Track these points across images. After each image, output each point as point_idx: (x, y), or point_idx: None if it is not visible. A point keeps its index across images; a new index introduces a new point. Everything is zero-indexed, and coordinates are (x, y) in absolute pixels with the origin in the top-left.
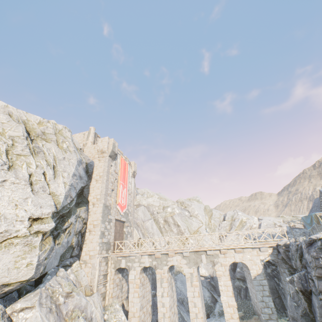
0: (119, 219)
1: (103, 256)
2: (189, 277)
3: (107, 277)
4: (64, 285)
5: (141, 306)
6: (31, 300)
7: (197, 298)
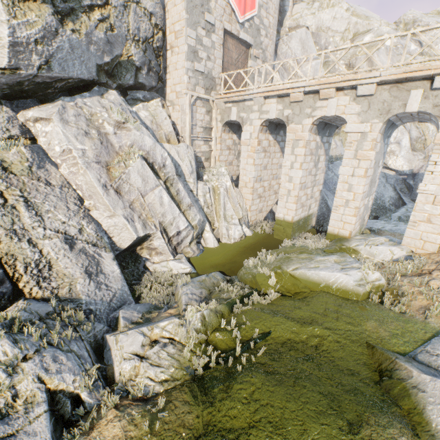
0: (235, 35)
1: (198, 96)
2: (356, 142)
3: (211, 134)
4: (111, 111)
5: (258, 178)
6: (48, 111)
7: (359, 178)
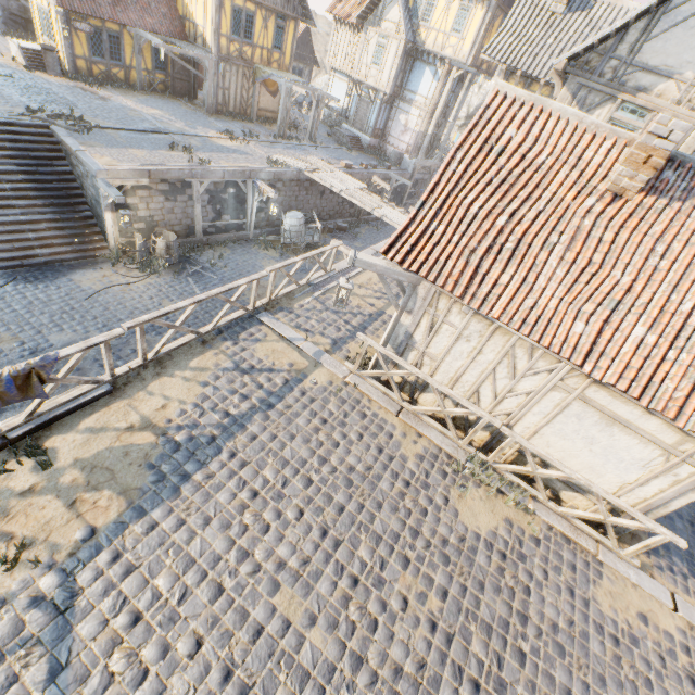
0: None
1: None
2: None
3: None
4: None
5: None
6: None
7: None
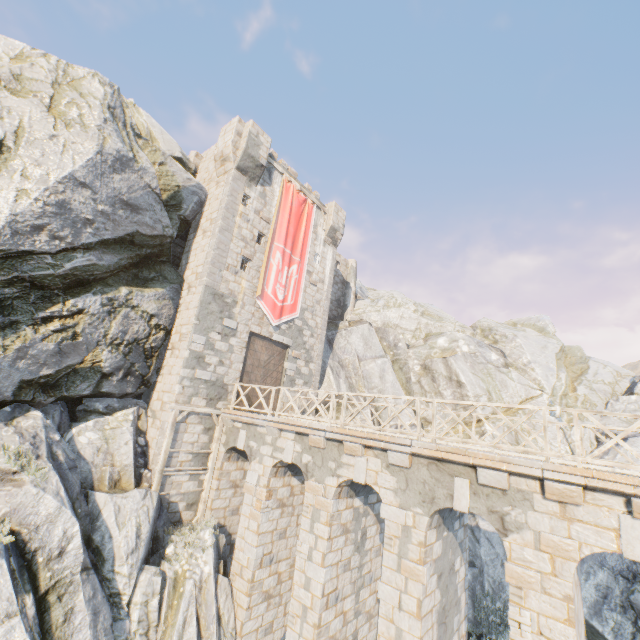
0: (266, 336)
1: (193, 410)
2: (397, 539)
3: (207, 462)
4: (3, 451)
5: (266, 557)
6: None
7: (411, 618)
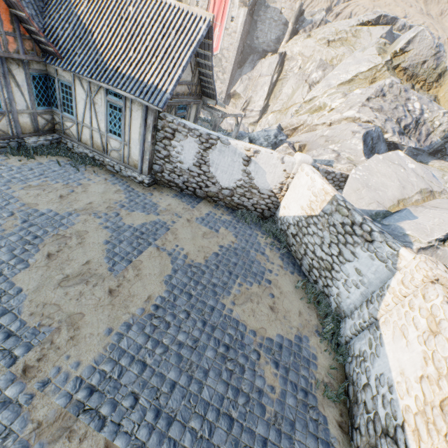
0: None
1: None
2: None
3: None
4: None
5: None
6: None
7: None
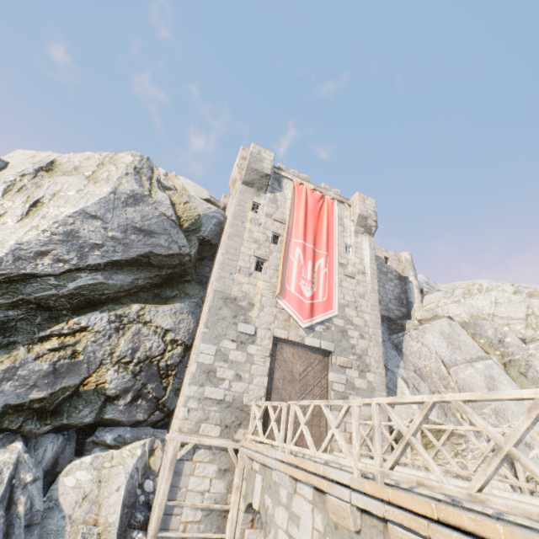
0: (296, 341)
1: (199, 442)
2: None
3: (224, 525)
4: None
5: None
6: None
7: None
